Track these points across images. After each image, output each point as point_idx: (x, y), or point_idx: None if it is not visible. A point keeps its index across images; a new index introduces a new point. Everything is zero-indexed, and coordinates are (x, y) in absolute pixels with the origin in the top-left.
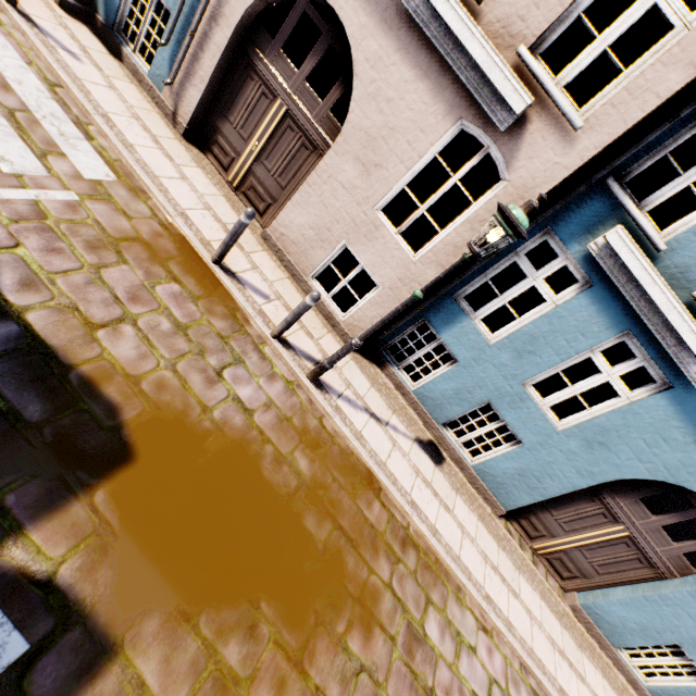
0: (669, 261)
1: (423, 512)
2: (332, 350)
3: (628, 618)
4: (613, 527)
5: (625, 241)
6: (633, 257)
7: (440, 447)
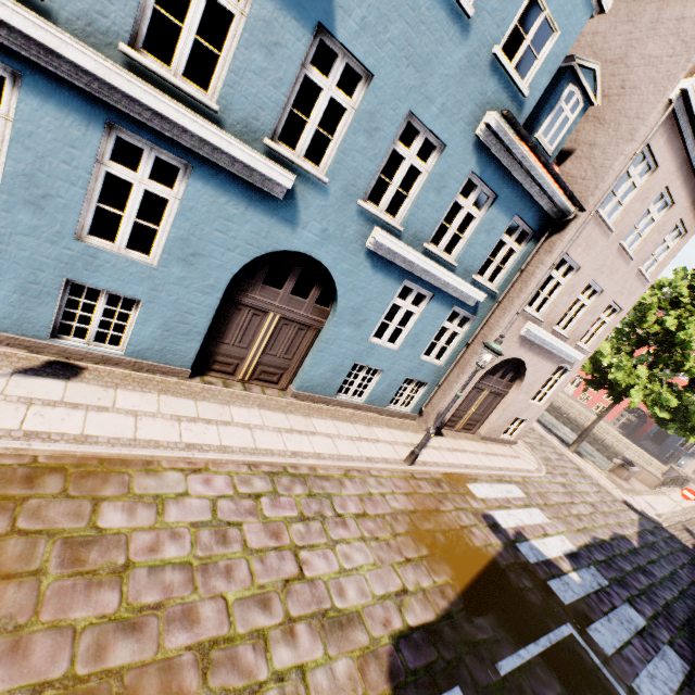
0: (66, 12)
1: (55, 433)
2: None
3: (323, 372)
4: (269, 319)
5: None
6: (11, 11)
7: (73, 360)
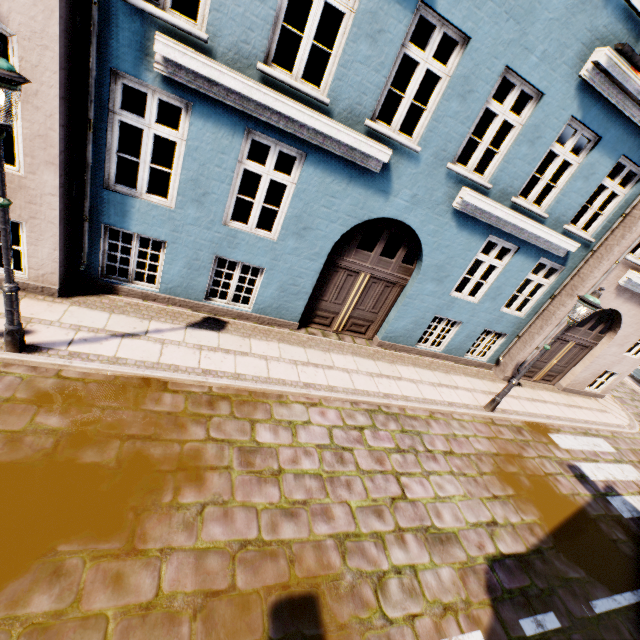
0: (221, 48)
1: (219, 371)
2: (37, 312)
3: (406, 324)
4: (360, 279)
5: (172, 46)
6: (189, 58)
7: (219, 316)
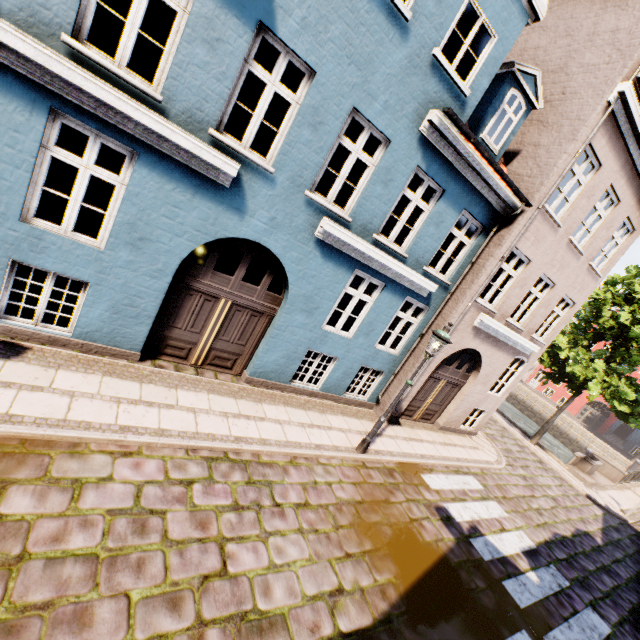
0: (8, 3)
1: None
2: None
3: (277, 359)
4: (220, 305)
5: None
6: None
7: (19, 341)
